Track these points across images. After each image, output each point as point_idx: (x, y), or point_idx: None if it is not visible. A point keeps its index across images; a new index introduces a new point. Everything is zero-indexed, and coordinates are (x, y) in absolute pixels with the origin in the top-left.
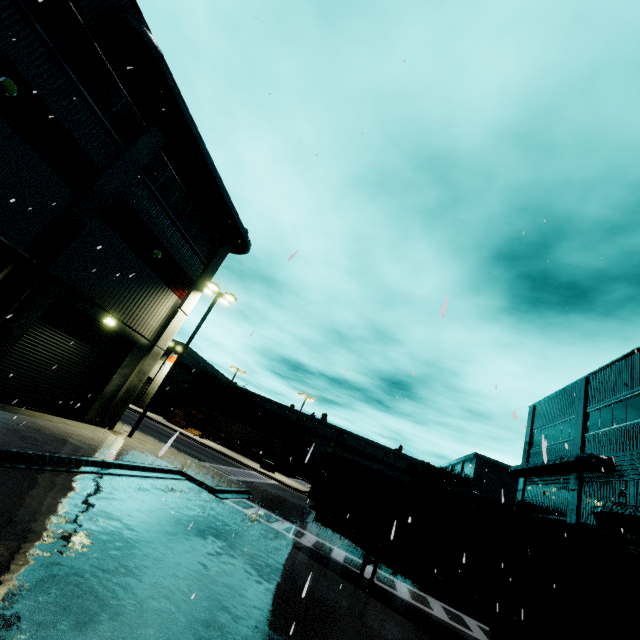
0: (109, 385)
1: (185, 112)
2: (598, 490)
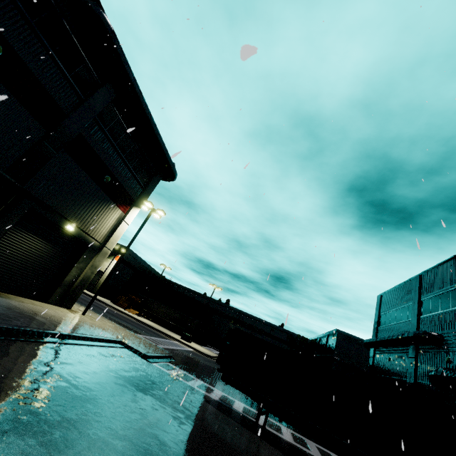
0: (68, 275)
1: (130, 74)
2: (430, 358)
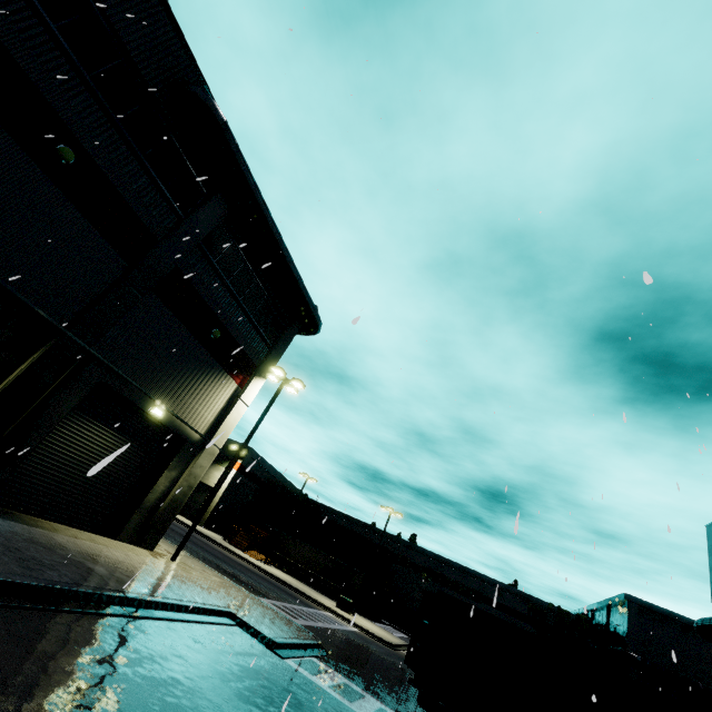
0: (152, 491)
1: (249, 179)
2: None
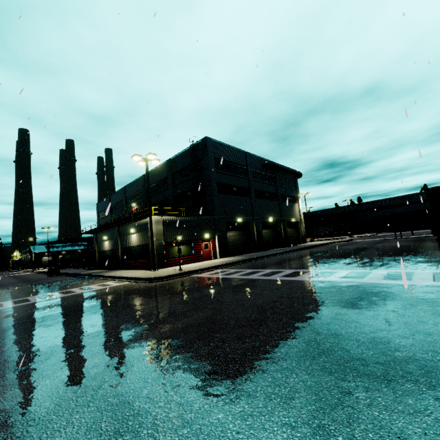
0: (300, 234)
1: (280, 166)
2: None
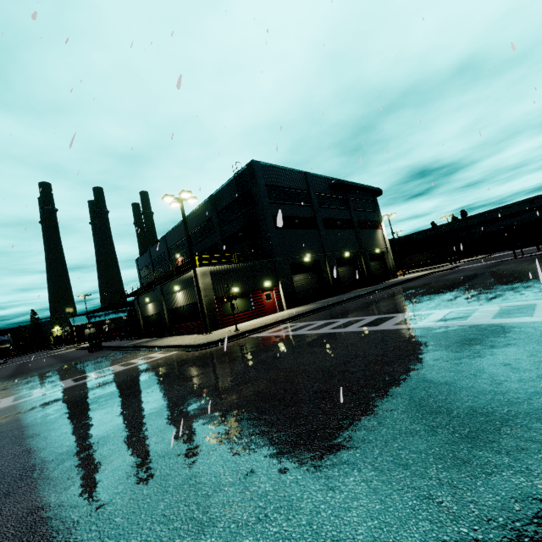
0: (388, 267)
1: (352, 184)
2: None
